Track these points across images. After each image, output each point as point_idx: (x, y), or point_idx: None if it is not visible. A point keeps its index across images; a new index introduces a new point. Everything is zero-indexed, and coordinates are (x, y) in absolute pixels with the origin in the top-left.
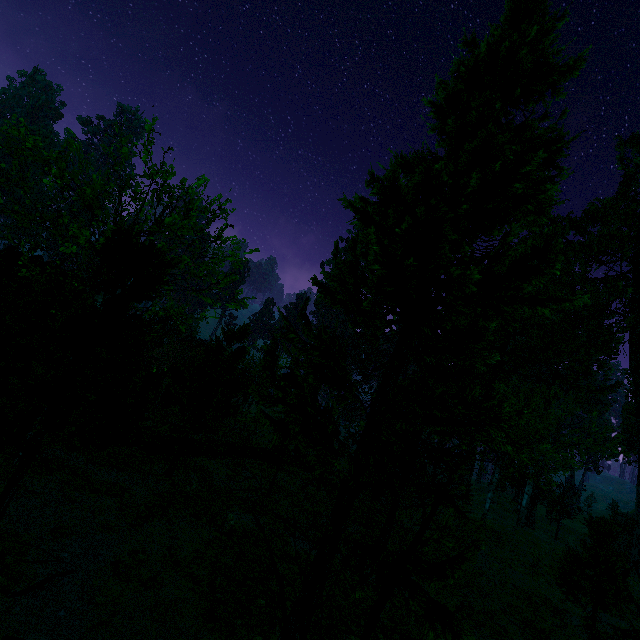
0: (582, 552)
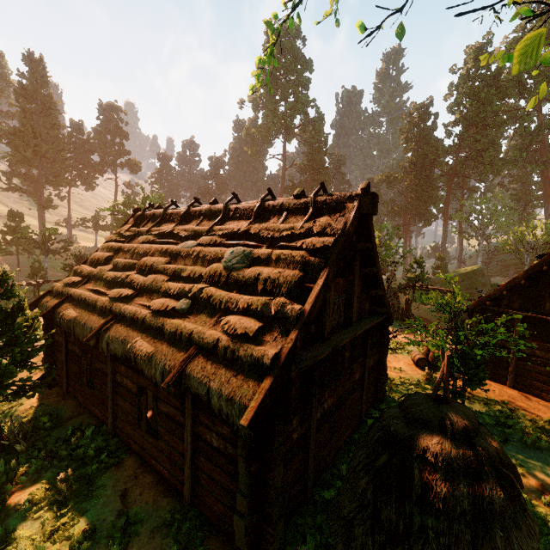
0: (503, 279)
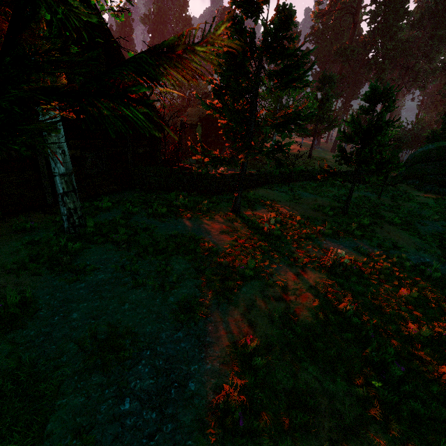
0: None
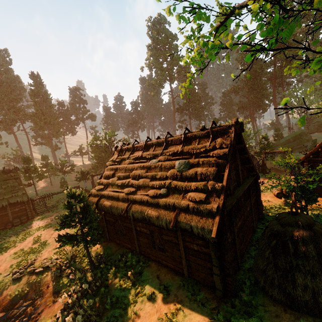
0: (320, 133)
